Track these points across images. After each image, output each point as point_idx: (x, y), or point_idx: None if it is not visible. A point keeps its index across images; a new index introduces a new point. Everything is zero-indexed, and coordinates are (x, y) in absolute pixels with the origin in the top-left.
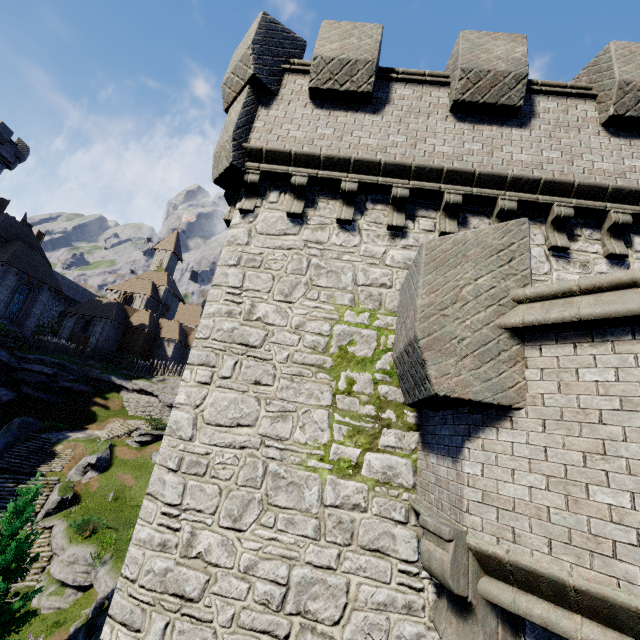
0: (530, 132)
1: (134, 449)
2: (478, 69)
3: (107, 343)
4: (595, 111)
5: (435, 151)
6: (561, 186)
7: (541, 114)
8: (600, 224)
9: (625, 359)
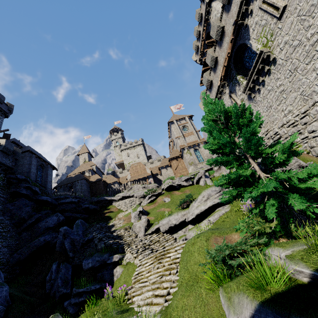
0: None
1: (151, 205)
2: None
3: (86, 193)
4: None
5: None
6: None
7: None
8: None
9: None
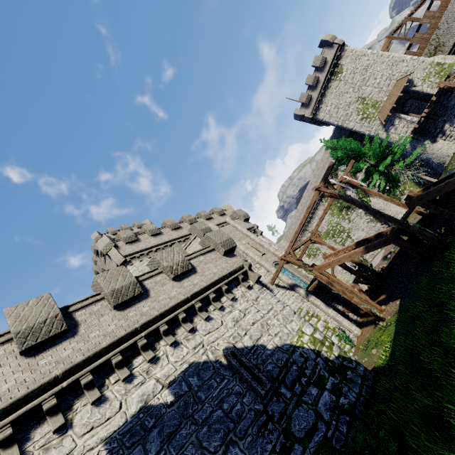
0: (164, 235)
1: None
2: (151, 230)
3: None
4: (169, 229)
5: (154, 243)
6: (174, 239)
7: (163, 232)
8: (182, 242)
9: (192, 246)
